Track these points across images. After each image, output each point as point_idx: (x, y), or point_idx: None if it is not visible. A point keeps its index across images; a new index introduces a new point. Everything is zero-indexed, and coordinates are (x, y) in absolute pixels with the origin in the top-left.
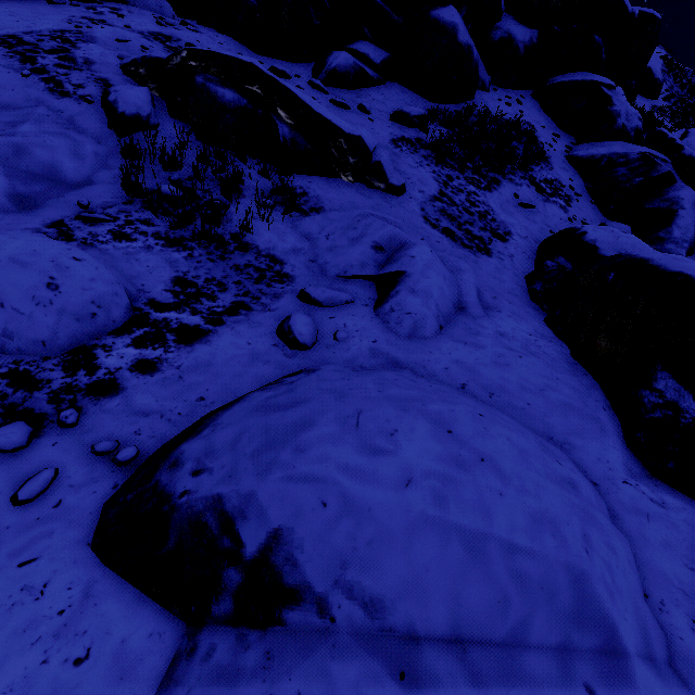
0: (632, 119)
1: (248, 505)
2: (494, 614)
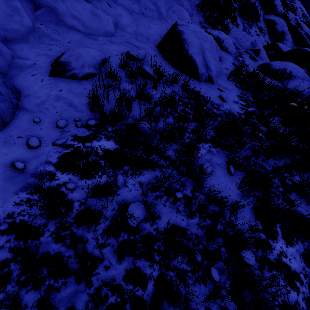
0: (279, 7)
1: (287, 69)
2: (304, 78)
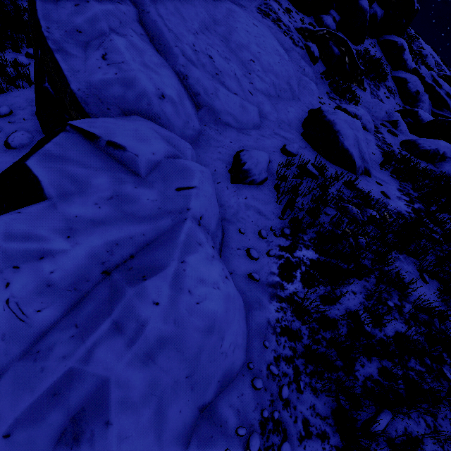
0: (410, 62)
1: (440, 149)
2: None
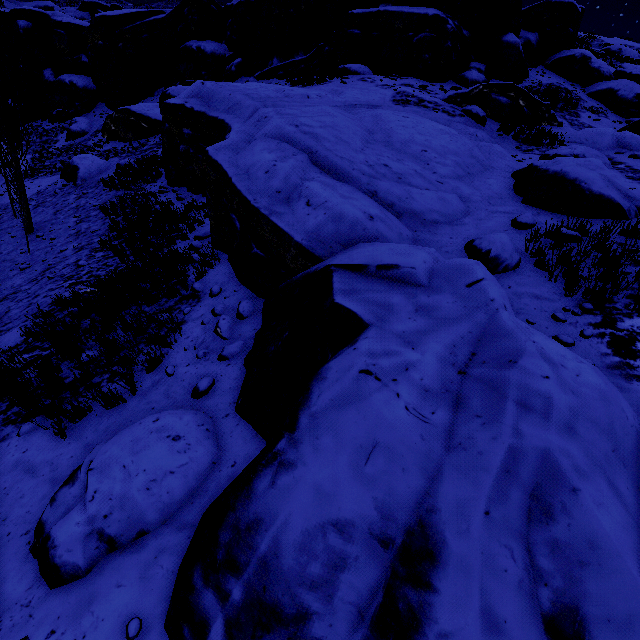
0: (605, 67)
1: None
2: None
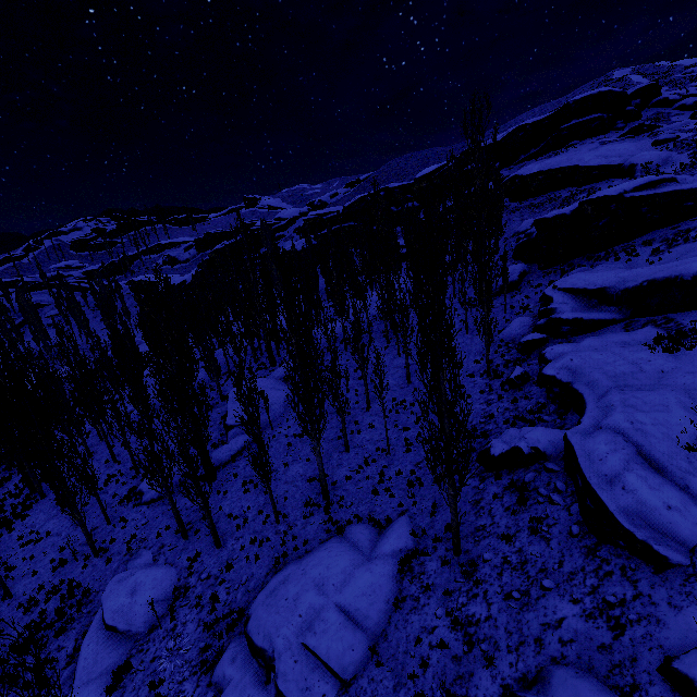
0: (676, 97)
1: None
2: None
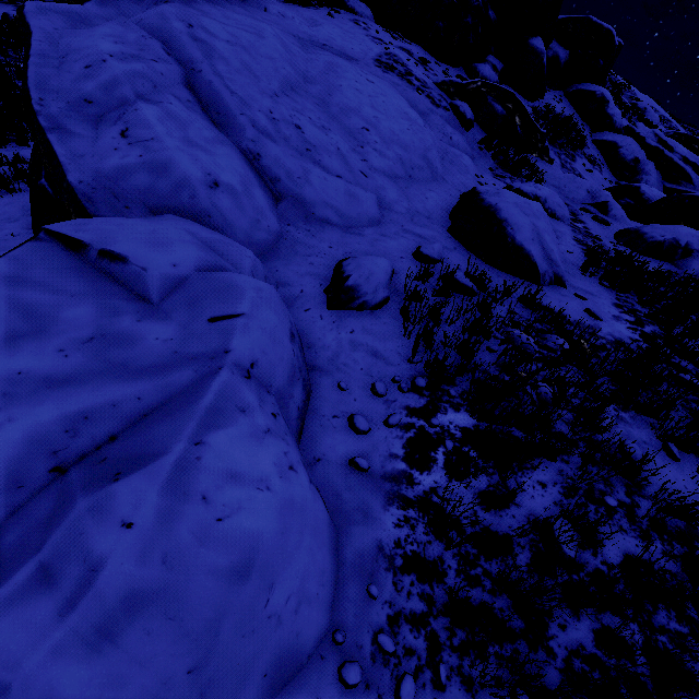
0: (619, 118)
1: (680, 238)
2: None
